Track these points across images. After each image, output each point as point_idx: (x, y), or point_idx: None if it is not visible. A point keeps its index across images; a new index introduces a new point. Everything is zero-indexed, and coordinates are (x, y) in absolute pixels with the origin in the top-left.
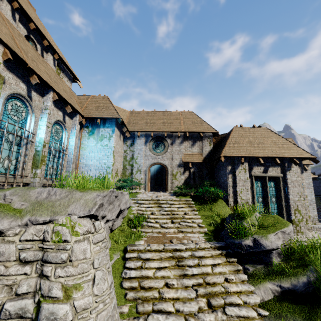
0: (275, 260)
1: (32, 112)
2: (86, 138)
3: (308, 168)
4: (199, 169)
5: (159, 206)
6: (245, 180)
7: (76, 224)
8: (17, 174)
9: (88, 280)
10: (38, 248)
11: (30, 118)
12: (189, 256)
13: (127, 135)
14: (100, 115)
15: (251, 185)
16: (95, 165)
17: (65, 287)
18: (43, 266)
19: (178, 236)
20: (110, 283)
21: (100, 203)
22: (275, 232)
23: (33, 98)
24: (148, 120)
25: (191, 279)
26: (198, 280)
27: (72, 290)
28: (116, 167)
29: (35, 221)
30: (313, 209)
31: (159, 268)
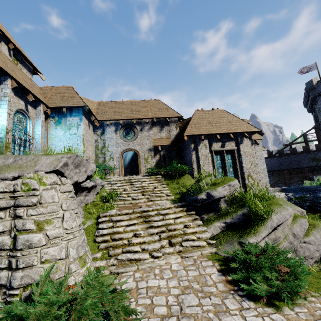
0: (223, 206)
1: None
2: (53, 128)
3: (260, 143)
4: (168, 151)
5: (131, 184)
6: (206, 155)
7: (43, 177)
8: None
9: (57, 218)
10: (9, 198)
11: None
12: (156, 215)
13: (97, 125)
14: (66, 104)
15: (211, 159)
16: None
17: (37, 222)
18: (16, 210)
19: (148, 204)
20: (79, 224)
21: (65, 162)
22: (223, 185)
23: None
24: (117, 109)
25: (156, 229)
26: (161, 229)
27: (44, 224)
28: (87, 155)
29: (5, 178)
30: (265, 177)
31: (129, 225)
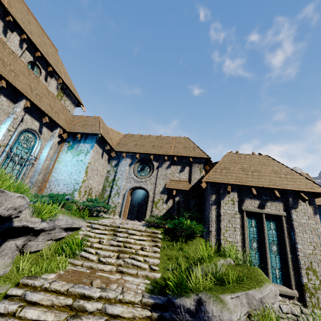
0: None
1: None
2: (64, 152)
3: None
4: (185, 198)
5: (114, 235)
6: (233, 215)
7: None
8: None
9: None
10: None
11: None
12: (98, 311)
13: (112, 155)
14: (82, 130)
15: (241, 223)
16: (64, 180)
17: None
18: None
19: (111, 277)
20: None
21: None
22: (236, 293)
23: (1, 102)
24: (139, 142)
25: None
26: None
27: None
28: (88, 185)
29: None
30: None
31: None
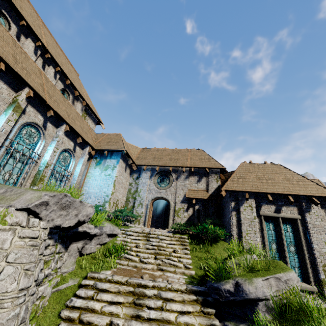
0: (262, 317)
1: (44, 138)
2: (93, 168)
3: None
4: (204, 207)
5: (147, 240)
6: (252, 220)
7: (9, 214)
8: None
9: None
10: None
11: (40, 143)
12: (155, 296)
13: (134, 168)
14: (108, 147)
15: (260, 227)
16: (95, 193)
17: None
18: None
19: (155, 273)
20: (22, 287)
21: (43, 201)
22: (265, 276)
23: (48, 128)
24: (157, 155)
25: (143, 323)
26: None
27: None
28: (116, 197)
29: None
30: None
31: (112, 302)
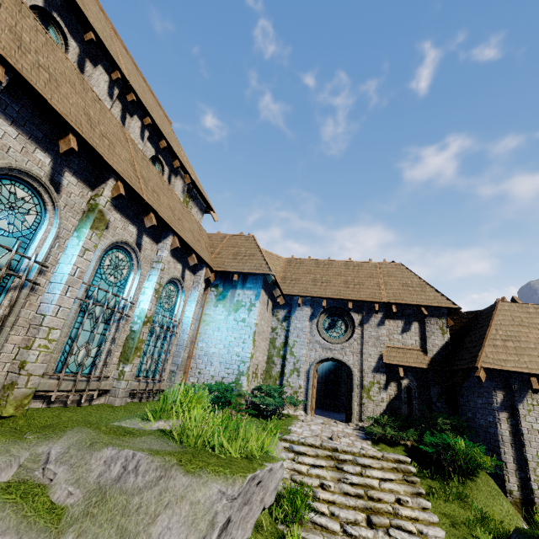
0: None
1: (138, 267)
2: (212, 305)
3: None
4: (420, 382)
5: (338, 468)
6: None
7: None
8: (93, 376)
9: None
10: None
11: (133, 277)
12: None
13: (280, 301)
14: (239, 267)
15: None
16: (220, 355)
17: None
18: None
19: None
20: None
21: (224, 522)
22: None
23: (144, 245)
24: (318, 275)
25: None
26: None
27: None
28: (255, 361)
29: None
30: None
31: None
